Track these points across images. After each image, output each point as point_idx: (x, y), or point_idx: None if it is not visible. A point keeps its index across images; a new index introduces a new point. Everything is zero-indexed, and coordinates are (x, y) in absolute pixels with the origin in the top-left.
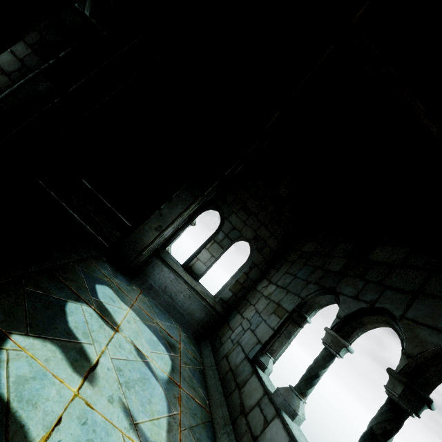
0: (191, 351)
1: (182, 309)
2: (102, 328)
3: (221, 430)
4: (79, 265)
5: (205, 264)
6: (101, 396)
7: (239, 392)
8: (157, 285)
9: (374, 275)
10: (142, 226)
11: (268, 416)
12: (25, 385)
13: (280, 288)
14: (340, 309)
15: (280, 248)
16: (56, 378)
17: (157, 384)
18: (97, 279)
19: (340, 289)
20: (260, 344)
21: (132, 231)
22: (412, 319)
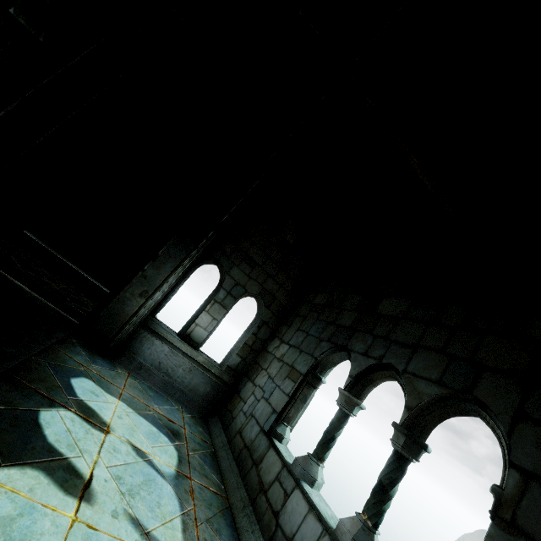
0: (199, 434)
1: (183, 386)
2: (89, 433)
3: (240, 514)
4: (44, 358)
5: (206, 329)
6: (104, 514)
7: (257, 469)
8: (148, 362)
9: (381, 330)
10: (122, 294)
11: (288, 489)
12: (13, 525)
13: (292, 348)
14: (352, 367)
15: (290, 301)
16: (46, 507)
17: (165, 482)
18: (70, 371)
19: (352, 346)
20: (276, 414)
21: (108, 300)
22: (412, 372)
